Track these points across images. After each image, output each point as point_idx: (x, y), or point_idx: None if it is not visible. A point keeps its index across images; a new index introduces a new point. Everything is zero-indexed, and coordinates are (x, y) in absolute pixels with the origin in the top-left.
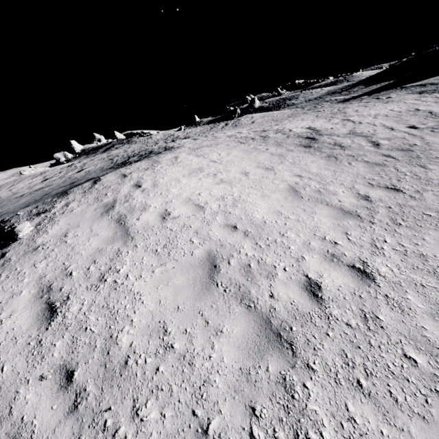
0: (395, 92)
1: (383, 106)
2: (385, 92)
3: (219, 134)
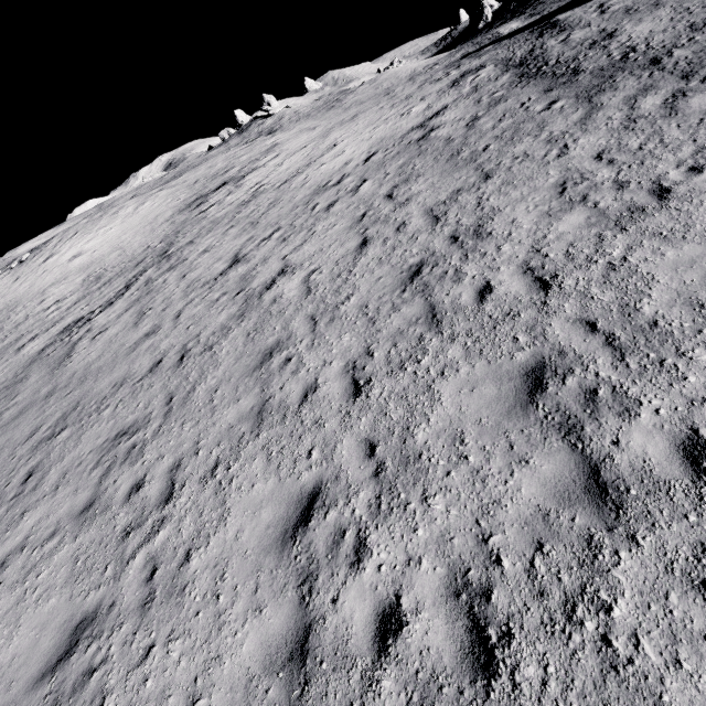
0: (490, 53)
1: (367, 118)
2: (507, 42)
3: (284, 133)
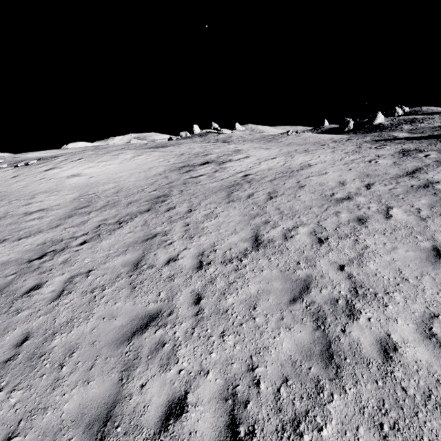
0: (413, 144)
1: (327, 155)
2: (419, 141)
3: (239, 145)
